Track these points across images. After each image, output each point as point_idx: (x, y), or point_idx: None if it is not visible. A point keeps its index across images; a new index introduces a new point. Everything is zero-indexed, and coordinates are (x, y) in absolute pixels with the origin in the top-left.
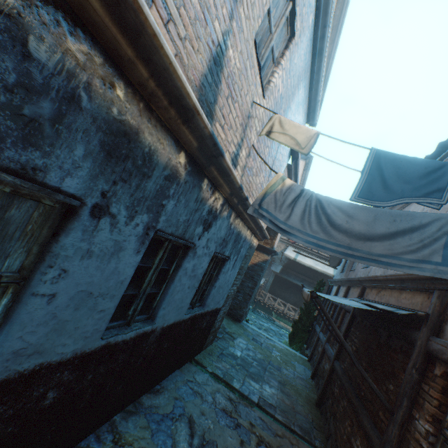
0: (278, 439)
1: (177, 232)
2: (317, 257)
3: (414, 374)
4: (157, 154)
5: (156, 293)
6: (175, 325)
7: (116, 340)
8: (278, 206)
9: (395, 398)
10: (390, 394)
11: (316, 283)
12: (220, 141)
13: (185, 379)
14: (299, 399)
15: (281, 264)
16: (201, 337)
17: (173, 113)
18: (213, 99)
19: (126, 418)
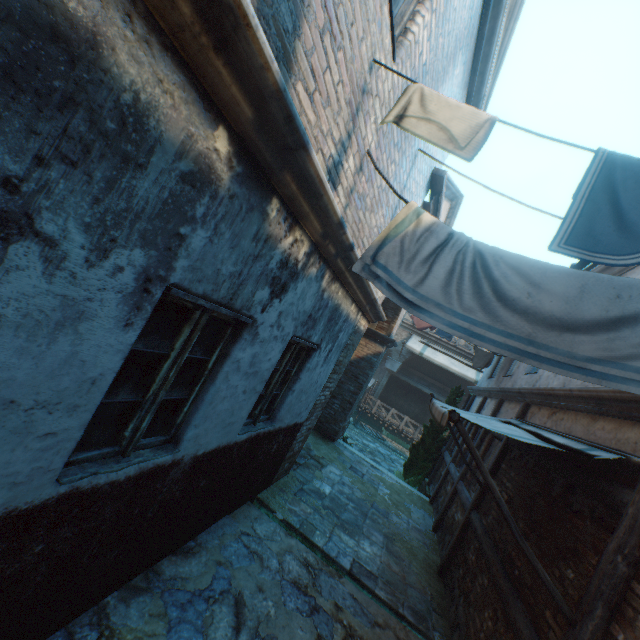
0: (377, 631)
1: (217, 293)
2: (453, 353)
3: (620, 565)
4: (156, 116)
5: (183, 400)
6: (220, 451)
7: (94, 483)
8: (405, 261)
9: (576, 595)
10: (567, 586)
11: (448, 390)
12: (305, 125)
13: (239, 531)
14: (414, 563)
15: (400, 359)
16: (269, 466)
17: (186, 11)
18: (290, 22)
19: (127, 600)
